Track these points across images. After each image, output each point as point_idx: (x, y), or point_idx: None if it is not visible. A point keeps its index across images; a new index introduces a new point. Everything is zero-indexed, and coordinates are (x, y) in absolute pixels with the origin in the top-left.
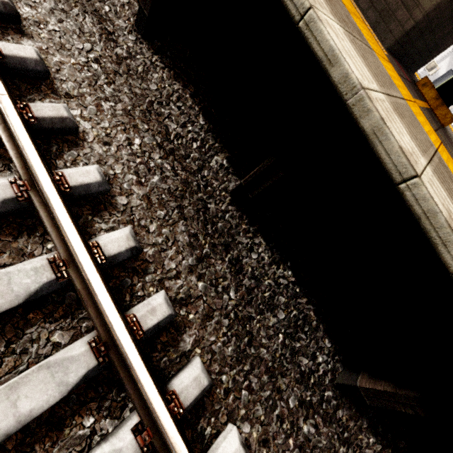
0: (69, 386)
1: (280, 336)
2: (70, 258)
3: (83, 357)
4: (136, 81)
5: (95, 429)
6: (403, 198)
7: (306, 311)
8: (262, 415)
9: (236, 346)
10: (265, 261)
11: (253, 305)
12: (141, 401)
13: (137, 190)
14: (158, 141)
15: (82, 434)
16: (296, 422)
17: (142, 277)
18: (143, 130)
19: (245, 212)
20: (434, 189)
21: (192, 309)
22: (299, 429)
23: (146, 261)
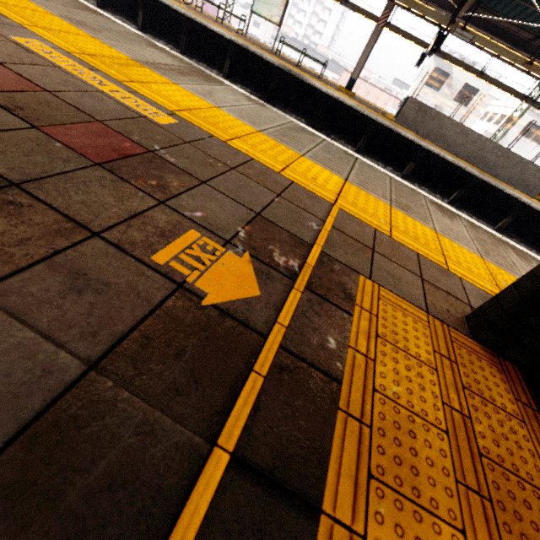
0: None
1: None
2: None
3: None
4: None
5: None
6: None
7: None
8: None
9: None
10: None
11: None
12: None
13: None
14: None
15: None
16: None
17: None
18: None
19: None
20: None
21: None
22: None
23: None
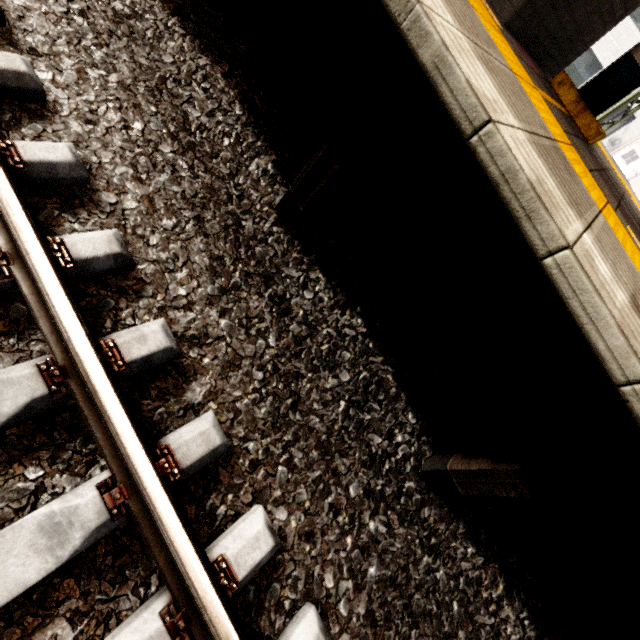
0: (3, 418)
1: (342, 404)
2: (16, 252)
3: (27, 381)
4: (143, 48)
5: (44, 486)
6: (476, 158)
7: (381, 373)
8: (307, 501)
9: (274, 408)
10: (325, 304)
11: (302, 359)
12: (114, 450)
13: (134, 188)
14: (170, 131)
15: (22, 488)
16: (359, 516)
17: (134, 301)
18: (148, 113)
19: (298, 237)
20: (522, 150)
21: (209, 353)
22: (362, 527)
23: (141, 281)
